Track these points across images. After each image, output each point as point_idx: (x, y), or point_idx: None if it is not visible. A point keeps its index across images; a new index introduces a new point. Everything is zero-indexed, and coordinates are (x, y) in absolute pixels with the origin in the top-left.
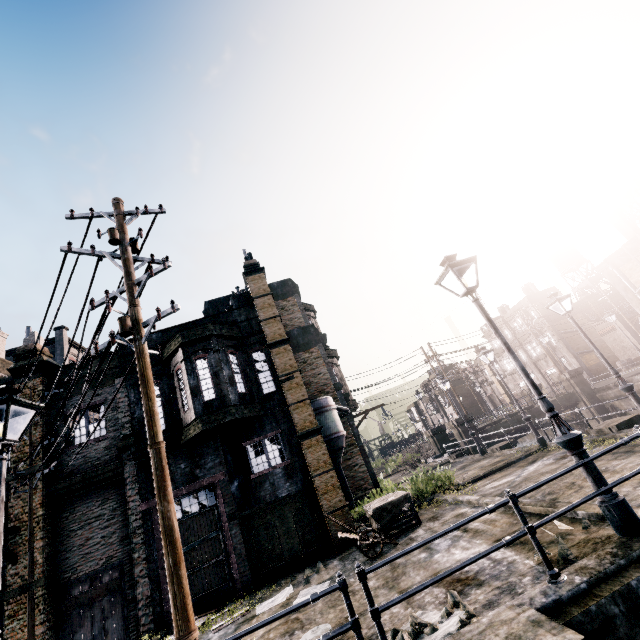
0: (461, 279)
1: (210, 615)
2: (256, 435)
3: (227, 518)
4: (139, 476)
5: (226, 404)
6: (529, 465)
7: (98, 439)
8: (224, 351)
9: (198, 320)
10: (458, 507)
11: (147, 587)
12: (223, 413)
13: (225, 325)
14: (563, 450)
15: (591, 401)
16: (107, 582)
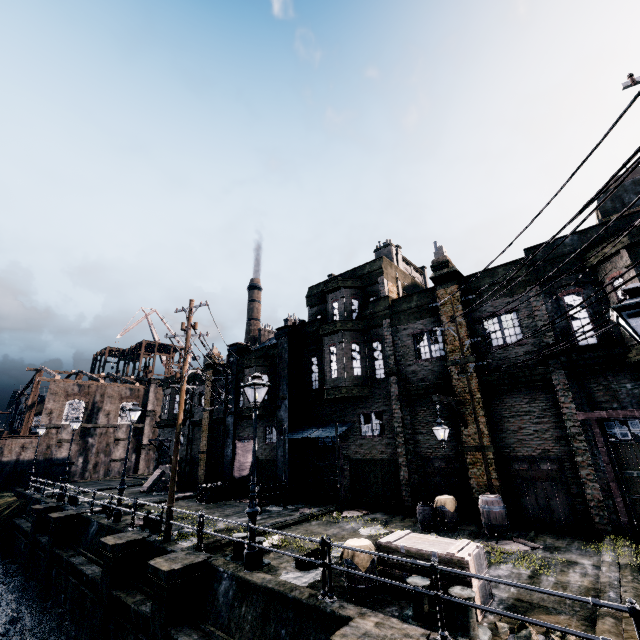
0: None
1: None
2: None
3: None
4: (569, 386)
5: None
6: None
7: (517, 343)
8: None
9: (632, 214)
10: None
11: (597, 492)
12: None
13: None
14: None
15: None
16: (546, 470)
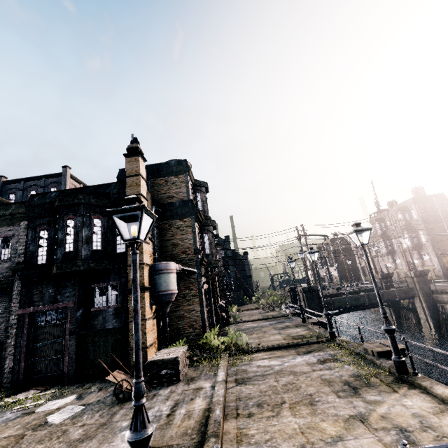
0: (131, 226)
1: (38, 391)
2: (103, 281)
3: (69, 332)
4: (23, 291)
5: (78, 257)
6: (302, 355)
7: (4, 260)
8: (89, 216)
9: (85, 187)
10: (211, 378)
11: (11, 362)
12: (72, 264)
13: (96, 196)
14: (335, 352)
15: (426, 299)
16: None
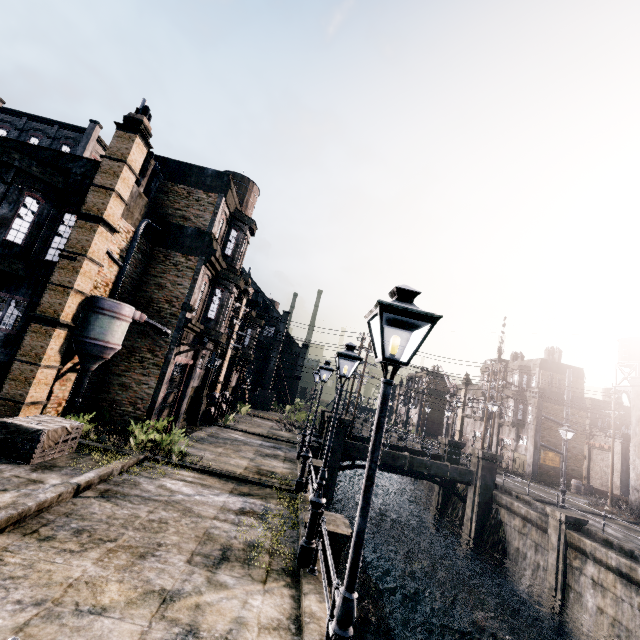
0: None
1: None
2: (7, 290)
3: None
4: None
5: None
6: (233, 494)
7: None
8: (21, 190)
9: (42, 148)
10: (73, 476)
11: None
12: None
13: (43, 164)
14: (277, 507)
15: (482, 492)
16: None
